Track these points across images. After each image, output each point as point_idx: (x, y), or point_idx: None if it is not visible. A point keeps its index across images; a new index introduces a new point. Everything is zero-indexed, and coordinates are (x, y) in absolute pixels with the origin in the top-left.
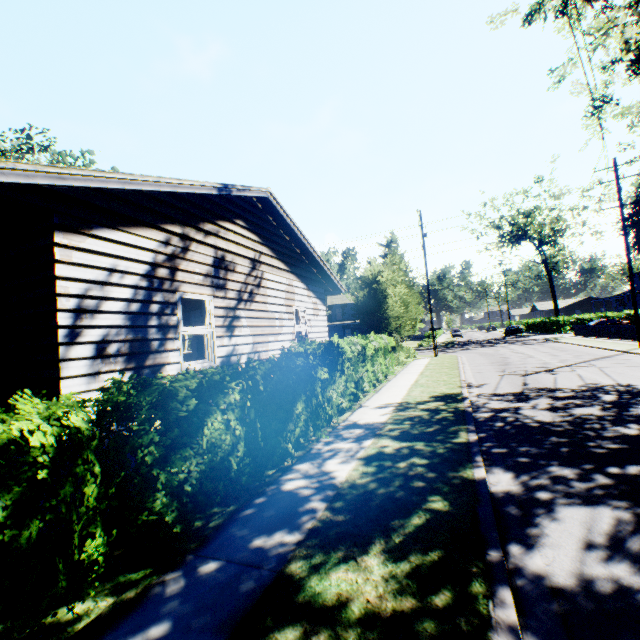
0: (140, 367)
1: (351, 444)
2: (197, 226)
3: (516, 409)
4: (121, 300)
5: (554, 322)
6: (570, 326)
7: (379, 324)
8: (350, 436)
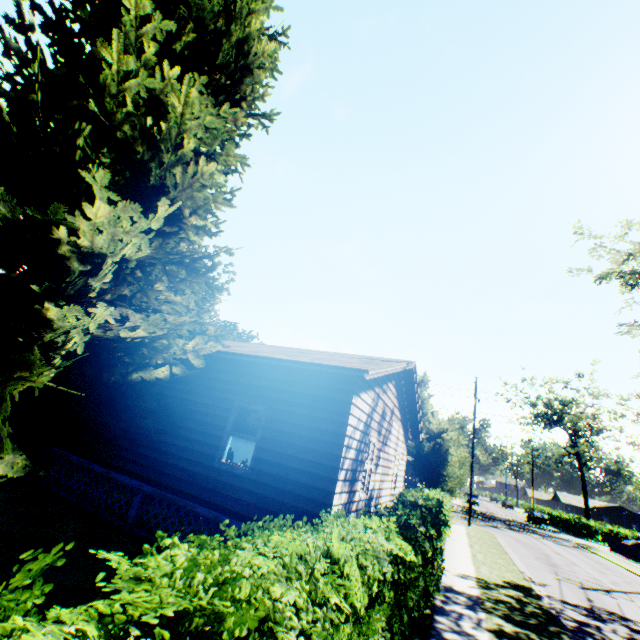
0: (350, 490)
1: (467, 610)
2: (382, 386)
3: (597, 627)
4: (356, 439)
5: (584, 524)
6: (602, 535)
7: (438, 479)
8: (459, 601)
